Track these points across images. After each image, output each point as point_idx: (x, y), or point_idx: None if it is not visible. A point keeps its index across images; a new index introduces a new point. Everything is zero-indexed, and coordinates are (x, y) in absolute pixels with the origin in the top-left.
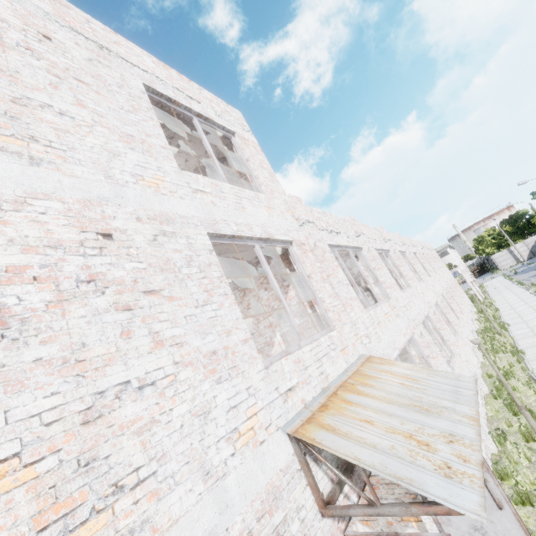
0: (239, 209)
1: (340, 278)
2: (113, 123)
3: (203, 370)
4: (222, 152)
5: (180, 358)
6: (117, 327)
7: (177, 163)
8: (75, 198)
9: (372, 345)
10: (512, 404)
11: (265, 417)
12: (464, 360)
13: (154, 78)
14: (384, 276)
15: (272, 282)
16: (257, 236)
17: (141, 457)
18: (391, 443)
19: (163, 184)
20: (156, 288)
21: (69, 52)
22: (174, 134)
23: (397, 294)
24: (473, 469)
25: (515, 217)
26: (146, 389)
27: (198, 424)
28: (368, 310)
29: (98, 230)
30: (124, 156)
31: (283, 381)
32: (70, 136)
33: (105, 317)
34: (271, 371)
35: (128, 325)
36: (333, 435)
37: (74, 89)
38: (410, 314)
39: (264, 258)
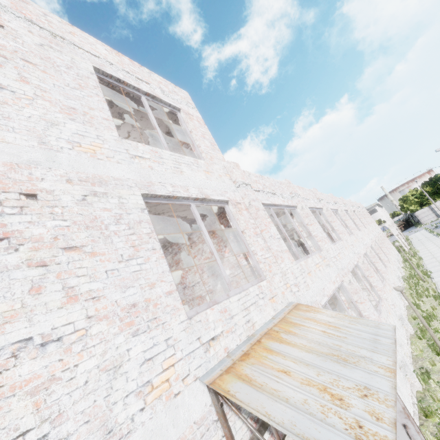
0: (176, 173)
1: (272, 233)
2: (56, 97)
3: (119, 323)
4: (171, 126)
5: (94, 312)
6: (27, 283)
7: (133, 137)
8: (2, 161)
9: (300, 293)
10: (435, 345)
11: (183, 368)
12: (390, 304)
13: (105, 62)
14: (316, 231)
15: (205, 237)
16: (193, 196)
17: (31, 420)
18: (304, 397)
19: (101, 150)
20: (77, 244)
21: (21, 38)
22: (128, 111)
23: (328, 246)
24: (386, 429)
25: (434, 179)
26: (49, 345)
27: (105, 379)
28: (300, 261)
29: (22, 191)
30: (63, 125)
31: (206, 331)
32: (7, 107)
33: (15, 274)
34: (195, 321)
35: (40, 281)
36: (248, 386)
37: (20, 68)
38: (340, 264)
39: (199, 216)
